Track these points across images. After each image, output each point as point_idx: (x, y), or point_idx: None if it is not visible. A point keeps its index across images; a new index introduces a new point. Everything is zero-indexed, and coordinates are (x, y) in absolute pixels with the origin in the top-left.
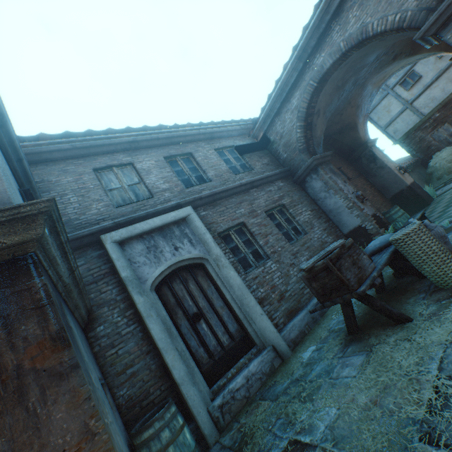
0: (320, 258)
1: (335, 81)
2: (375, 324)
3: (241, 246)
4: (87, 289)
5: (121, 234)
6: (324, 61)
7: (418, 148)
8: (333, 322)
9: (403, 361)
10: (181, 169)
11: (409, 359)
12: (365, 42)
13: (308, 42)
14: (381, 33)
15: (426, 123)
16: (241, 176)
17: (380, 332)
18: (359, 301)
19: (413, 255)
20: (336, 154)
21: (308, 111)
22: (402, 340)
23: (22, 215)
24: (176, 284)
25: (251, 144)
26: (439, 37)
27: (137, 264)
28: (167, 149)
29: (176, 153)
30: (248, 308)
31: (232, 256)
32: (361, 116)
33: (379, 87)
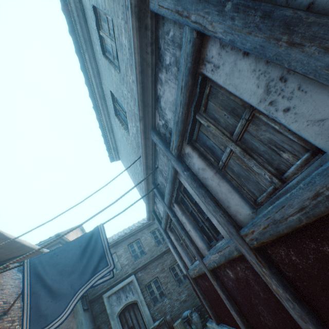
0: (152, 327)
1: None
2: None
3: (155, 289)
4: (98, 316)
5: (109, 293)
6: None
7: None
8: None
9: None
10: (134, 248)
11: None
12: None
13: None
14: None
15: None
16: (161, 246)
17: None
18: None
19: None
20: None
21: None
22: None
23: None
24: (126, 312)
25: None
26: None
27: (113, 305)
28: (129, 239)
29: (132, 241)
30: (150, 326)
31: (149, 297)
32: None
33: None
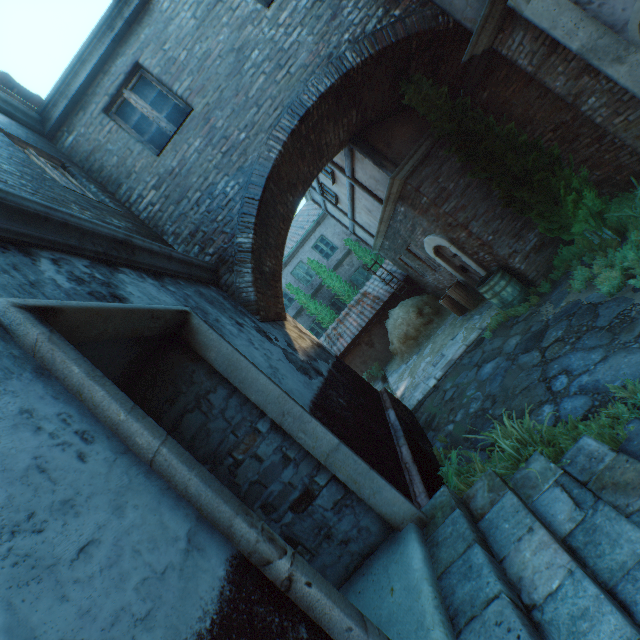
0: None
1: None
2: None
3: None
4: None
5: None
6: None
7: (398, 265)
8: None
9: None
10: None
11: None
12: None
13: None
14: None
15: (385, 246)
16: None
17: None
18: None
19: None
20: None
21: None
22: None
23: None
24: None
25: None
26: None
27: None
28: None
29: None
30: None
31: None
32: None
33: None
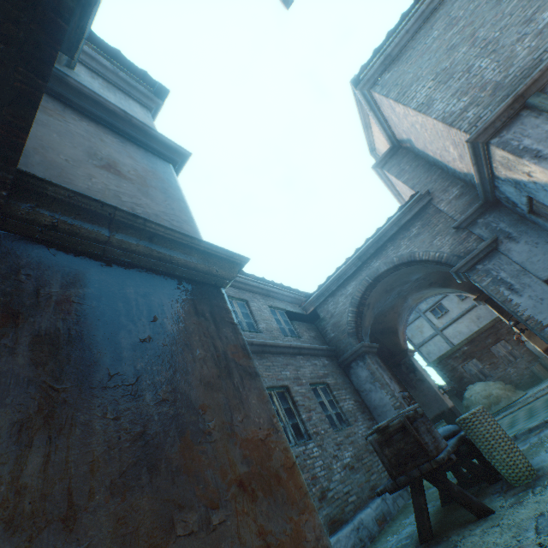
0: (395, 418)
1: (385, 284)
2: (452, 526)
3: (282, 412)
4: None
5: None
6: (380, 266)
7: (451, 376)
8: (392, 541)
9: (498, 539)
10: (234, 311)
11: (504, 535)
12: (412, 263)
13: (368, 249)
14: (425, 260)
15: (457, 353)
16: (290, 339)
17: (461, 530)
18: (434, 484)
19: (482, 438)
20: (376, 353)
21: (361, 301)
22: (489, 527)
23: (232, 260)
24: None
25: (301, 314)
26: (468, 275)
27: None
28: (227, 288)
29: (234, 295)
30: None
31: None
32: (401, 324)
33: (417, 304)
